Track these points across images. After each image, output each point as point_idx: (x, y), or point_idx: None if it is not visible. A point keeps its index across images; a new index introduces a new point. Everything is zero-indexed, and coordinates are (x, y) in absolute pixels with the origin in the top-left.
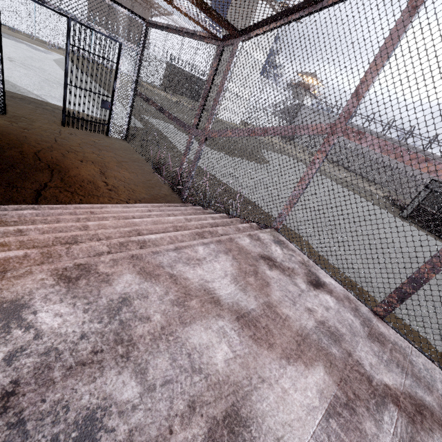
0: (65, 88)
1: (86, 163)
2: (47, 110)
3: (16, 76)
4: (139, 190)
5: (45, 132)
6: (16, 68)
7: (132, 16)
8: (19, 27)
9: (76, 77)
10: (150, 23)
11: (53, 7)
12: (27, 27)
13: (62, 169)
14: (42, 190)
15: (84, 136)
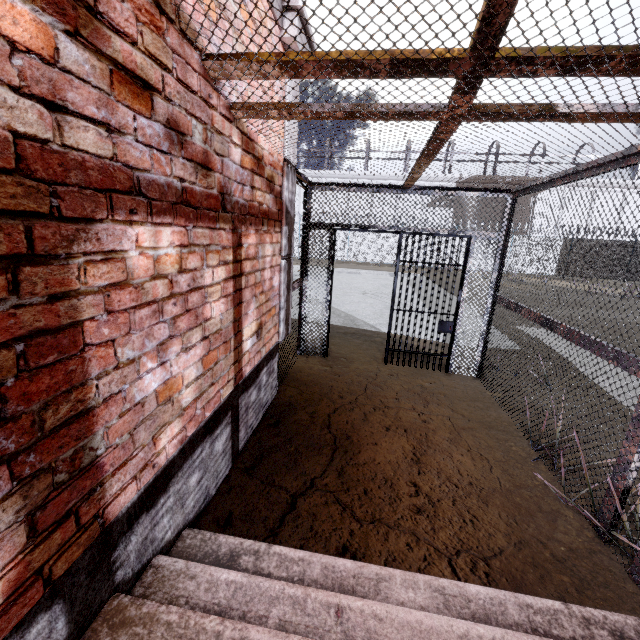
0: (391, 315)
1: (394, 432)
2: (375, 342)
3: (360, 308)
4: (488, 518)
5: (358, 376)
6: (364, 300)
7: (488, 195)
8: (385, 261)
9: (405, 298)
10: (518, 191)
11: (383, 229)
12: (392, 259)
13: (351, 447)
14: (302, 495)
15: (409, 377)
